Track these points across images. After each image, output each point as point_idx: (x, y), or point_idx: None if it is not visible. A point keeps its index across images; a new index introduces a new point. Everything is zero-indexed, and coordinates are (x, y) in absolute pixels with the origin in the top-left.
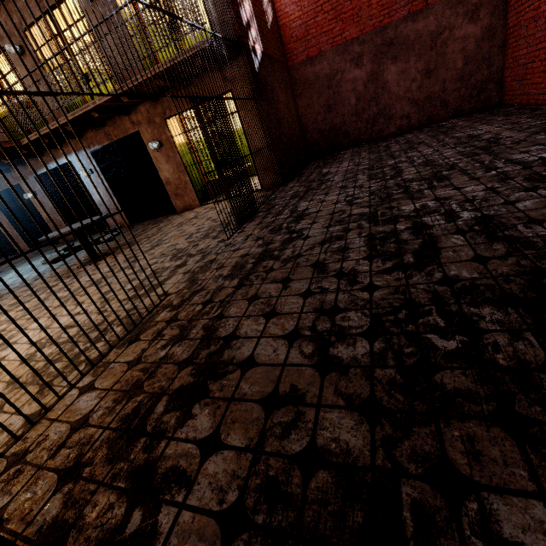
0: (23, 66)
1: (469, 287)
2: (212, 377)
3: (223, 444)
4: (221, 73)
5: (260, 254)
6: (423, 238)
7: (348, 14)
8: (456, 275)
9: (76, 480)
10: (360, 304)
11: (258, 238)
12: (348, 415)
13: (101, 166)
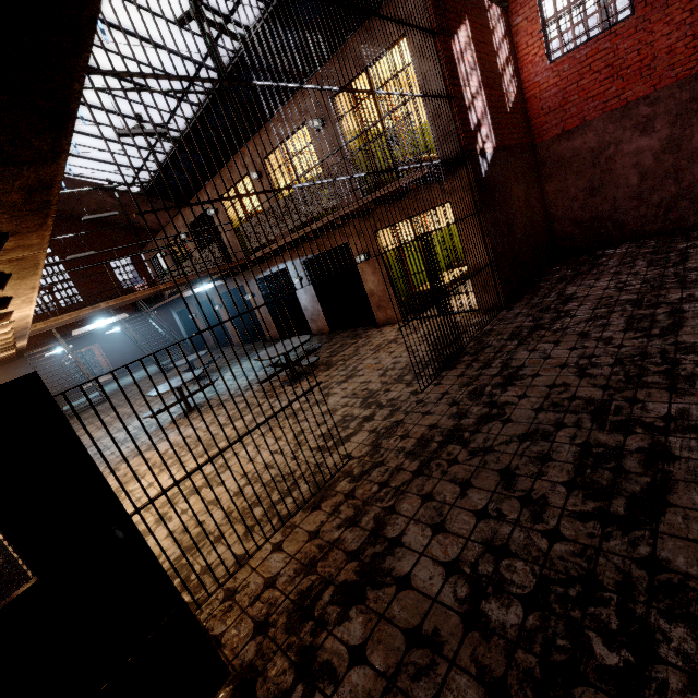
0: (259, 188)
1: (675, 585)
2: (371, 583)
3: (366, 660)
4: (439, 185)
5: (449, 431)
6: (653, 476)
7: (632, 69)
8: (668, 559)
9: (265, 635)
10: (533, 554)
11: (453, 402)
12: (475, 686)
13: (310, 274)
